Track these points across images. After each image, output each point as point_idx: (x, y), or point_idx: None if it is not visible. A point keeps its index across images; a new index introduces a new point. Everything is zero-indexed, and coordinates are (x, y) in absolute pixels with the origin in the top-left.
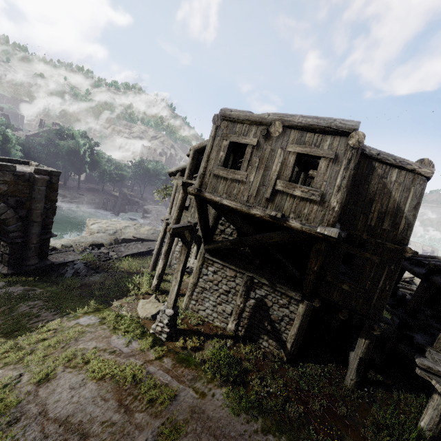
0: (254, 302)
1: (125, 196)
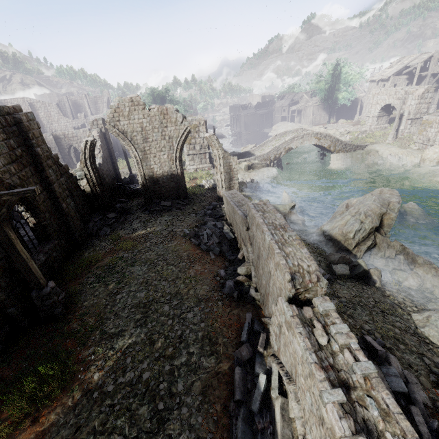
0: (438, 98)
1: None
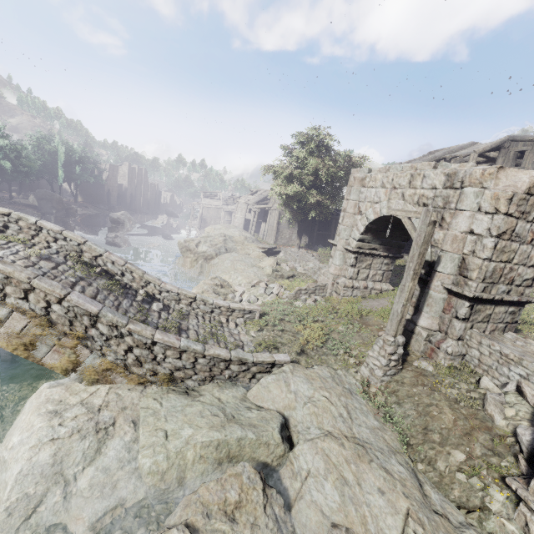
0: None
1: (61, 204)
